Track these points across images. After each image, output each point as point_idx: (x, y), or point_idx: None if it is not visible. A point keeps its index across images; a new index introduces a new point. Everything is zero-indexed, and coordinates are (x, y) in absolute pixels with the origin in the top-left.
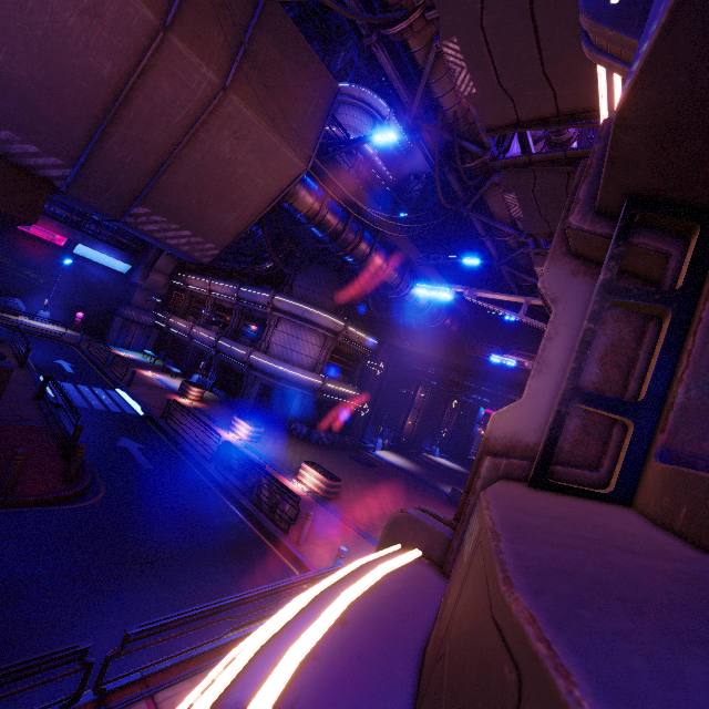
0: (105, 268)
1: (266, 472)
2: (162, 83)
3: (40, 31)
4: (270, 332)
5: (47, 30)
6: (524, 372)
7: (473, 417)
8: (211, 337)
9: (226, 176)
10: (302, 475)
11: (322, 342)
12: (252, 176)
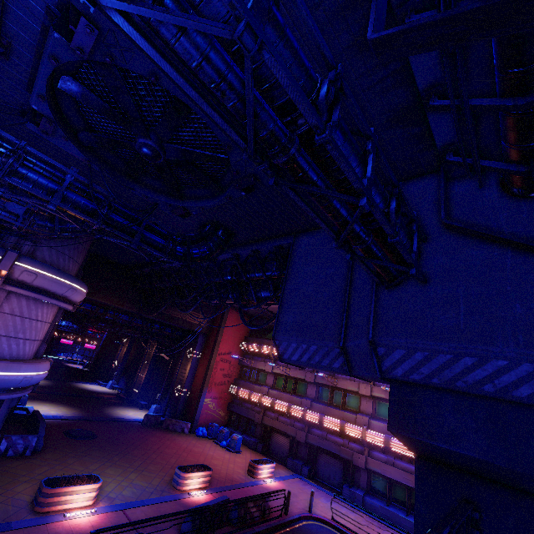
0: None
1: (264, 494)
2: None
3: None
4: None
5: None
6: (196, 326)
7: None
8: None
9: None
10: (188, 484)
11: (54, 317)
12: None
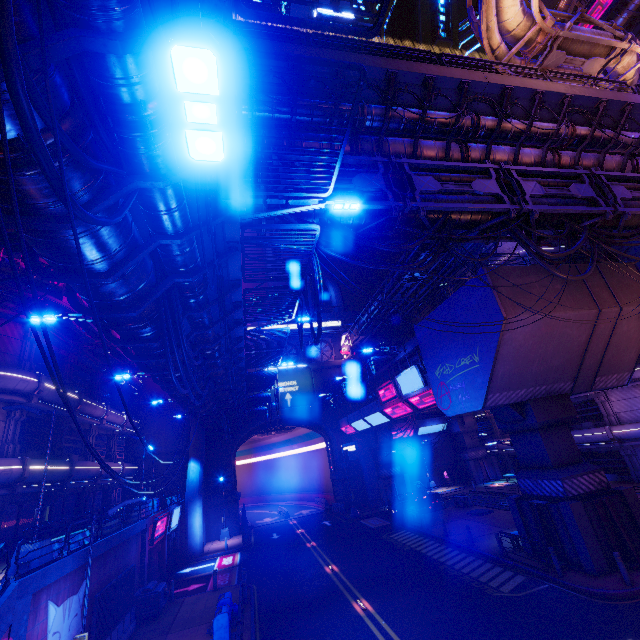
0: (435, 434)
1: None
2: (600, 327)
3: (566, 344)
4: (608, 406)
5: (567, 342)
6: None
7: None
8: None
9: (626, 338)
10: None
11: None
12: (637, 329)
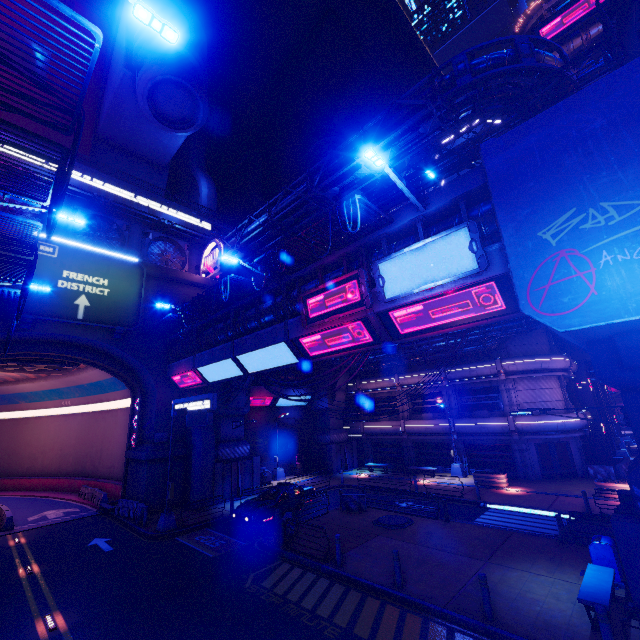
0: (294, 408)
1: None
2: None
3: None
4: (513, 395)
5: None
6: None
7: None
8: (439, 424)
9: None
10: None
11: (558, 383)
12: None
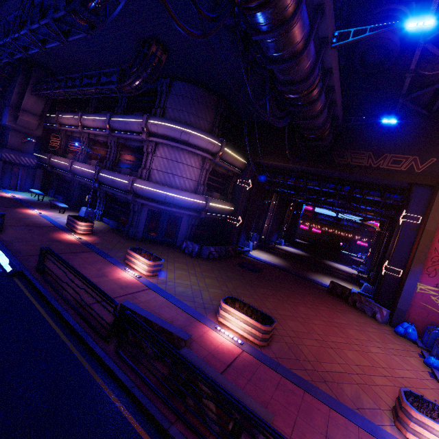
0: None
1: (210, 382)
2: None
3: None
4: (149, 159)
5: None
6: (401, 173)
7: (298, 213)
8: (90, 170)
9: None
10: (225, 318)
11: (201, 164)
12: None
